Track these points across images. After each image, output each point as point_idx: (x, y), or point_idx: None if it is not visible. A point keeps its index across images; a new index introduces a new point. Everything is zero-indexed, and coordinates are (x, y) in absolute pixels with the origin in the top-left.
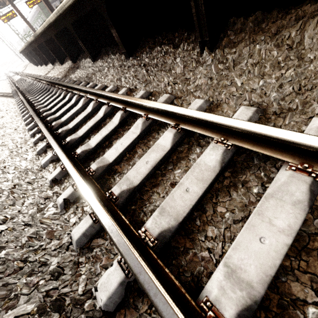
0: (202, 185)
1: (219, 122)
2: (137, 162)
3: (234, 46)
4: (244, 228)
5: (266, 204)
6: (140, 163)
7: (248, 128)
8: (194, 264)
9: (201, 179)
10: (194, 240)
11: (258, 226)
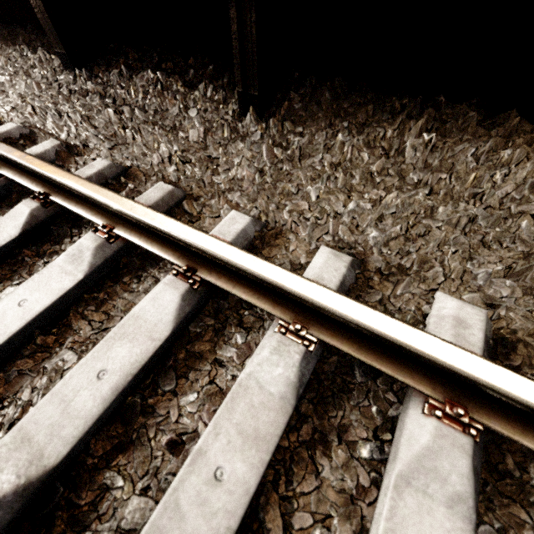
0: (258, 456)
1: (295, 292)
2: (67, 374)
3: (300, 122)
4: None
5: (400, 510)
6: (77, 378)
7: (357, 318)
8: None
9: (253, 434)
10: None
11: None
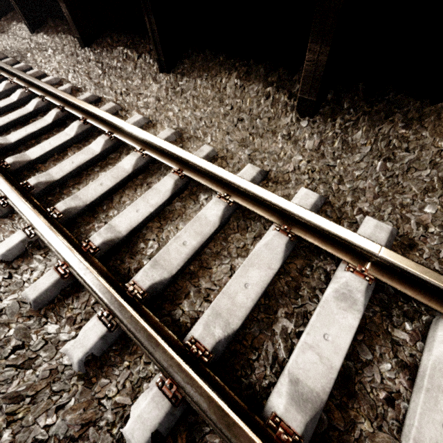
0: (115, 181)
1: (137, 134)
2: (63, 161)
3: (187, 75)
4: (131, 205)
5: (150, 193)
6: (66, 162)
7: (152, 140)
8: (90, 230)
9: (116, 177)
10: (96, 217)
11: (140, 204)
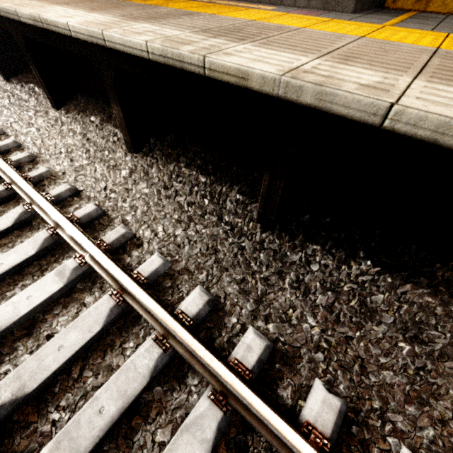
0: None
1: None
2: None
3: (71, 112)
4: None
5: None
6: None
7: None
8: None
9: None
10: None
11: None
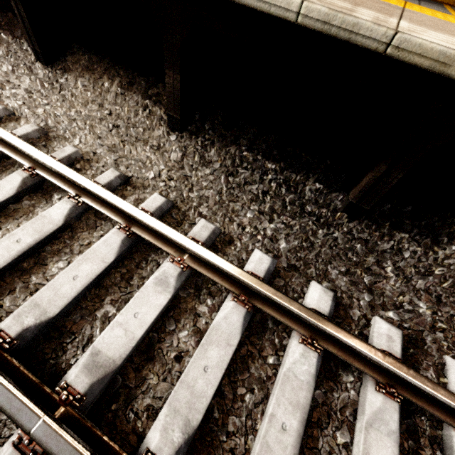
0: None
1: None
2: None
3: (69, 72)
4: None
5: None
6: None
7: None
8: None
9: None
10: None
11: None
